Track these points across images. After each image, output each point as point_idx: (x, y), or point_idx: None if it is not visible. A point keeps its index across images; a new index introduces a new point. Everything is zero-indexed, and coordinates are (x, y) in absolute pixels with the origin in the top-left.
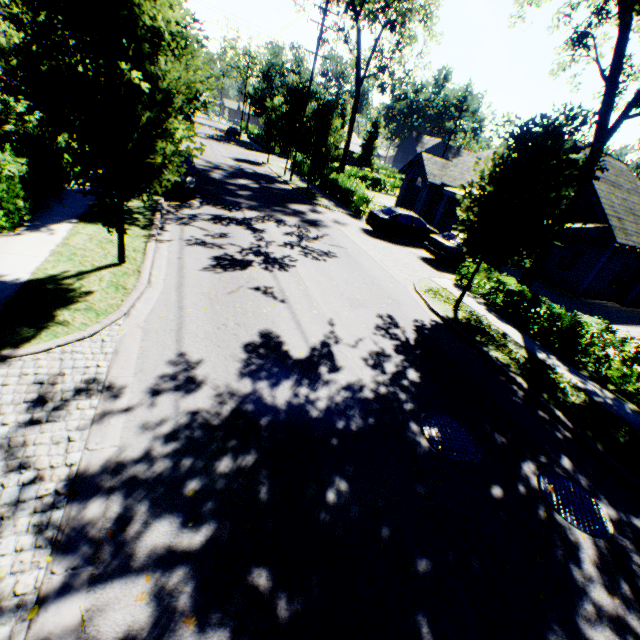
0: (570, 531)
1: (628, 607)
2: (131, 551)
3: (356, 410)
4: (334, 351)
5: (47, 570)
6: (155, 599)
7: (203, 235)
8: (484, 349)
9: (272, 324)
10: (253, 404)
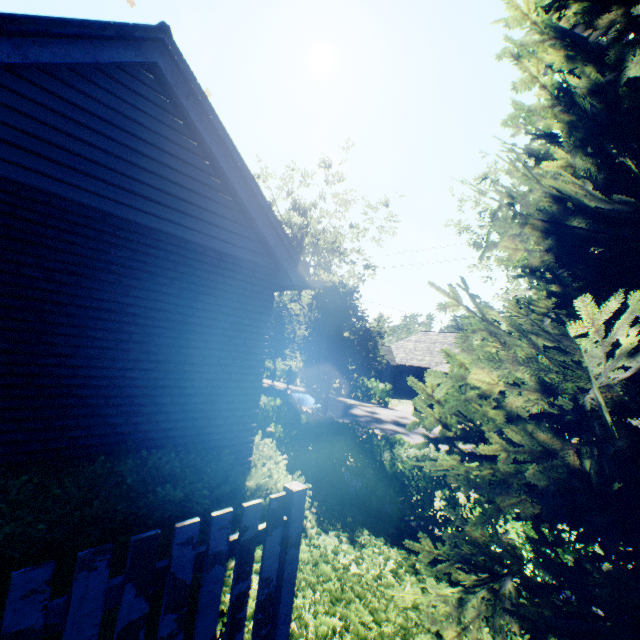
0: None
1: None
2: None
3: None
4: None
5: None
6: None
7: None
8: None
9: None
10: None
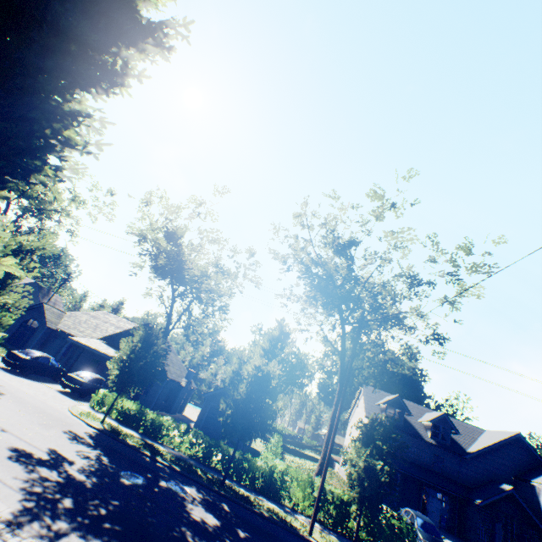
0: (180, 493)
1: (198, 505)
2: (60, 530)
3: (94, 475)
4: (62, 453)
5: (39, 541)
6: (82, 536)
7: None
8: (127, 441)
9: (14, 444)
10: (50, 482)
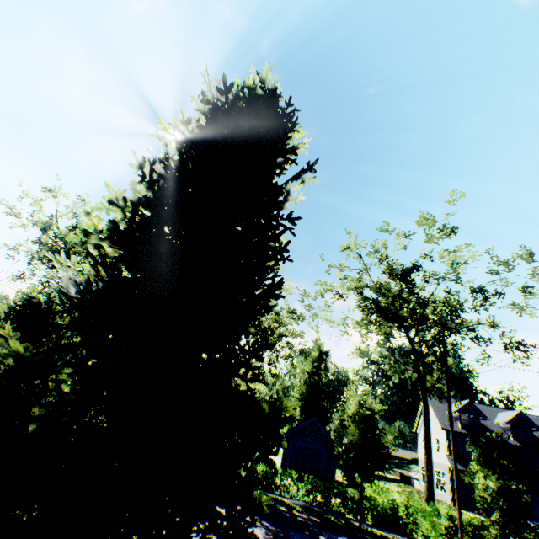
0: None
1: None
2: None
3: None
4: None
5: None
6: None
7: None
8: None
9: None
10: None
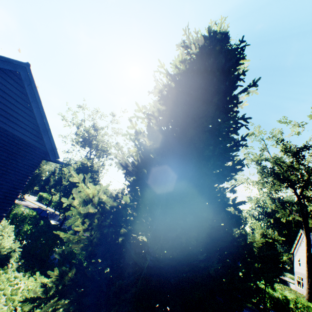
0: None
1: None
2: None
3: None
4: None
5: None
6: None
7: None
8: None
9: None
10: None
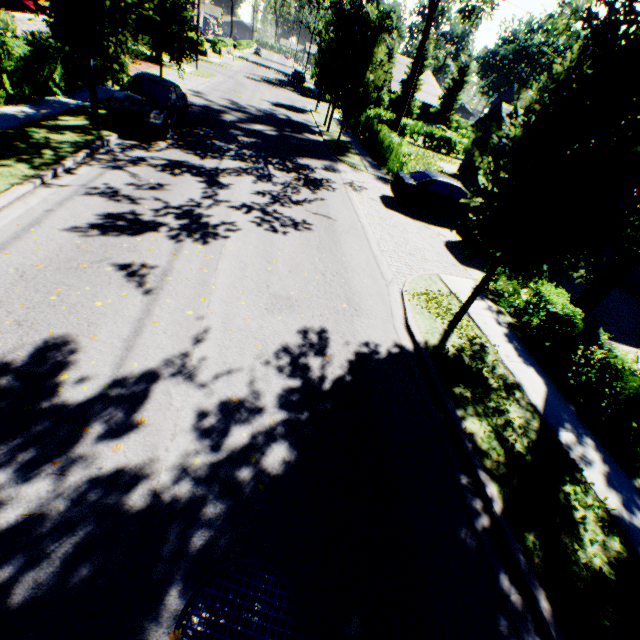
0: None
1: None
2: None
3: (72, 540)
4: (155, 391)
5: None
6: None
7: (125, 183)
8: (457, 413)
9: (86, 328)
10: None
